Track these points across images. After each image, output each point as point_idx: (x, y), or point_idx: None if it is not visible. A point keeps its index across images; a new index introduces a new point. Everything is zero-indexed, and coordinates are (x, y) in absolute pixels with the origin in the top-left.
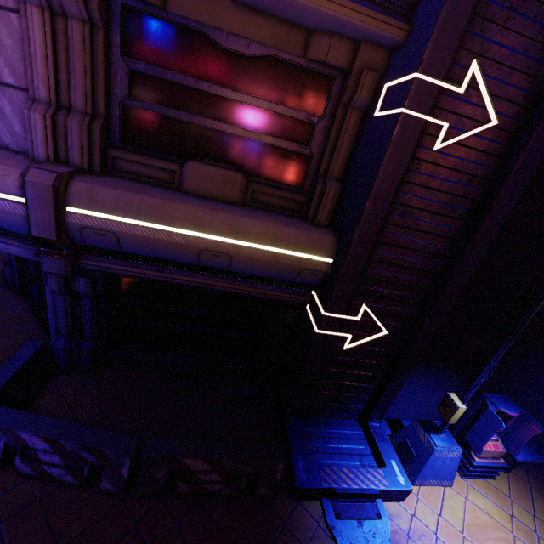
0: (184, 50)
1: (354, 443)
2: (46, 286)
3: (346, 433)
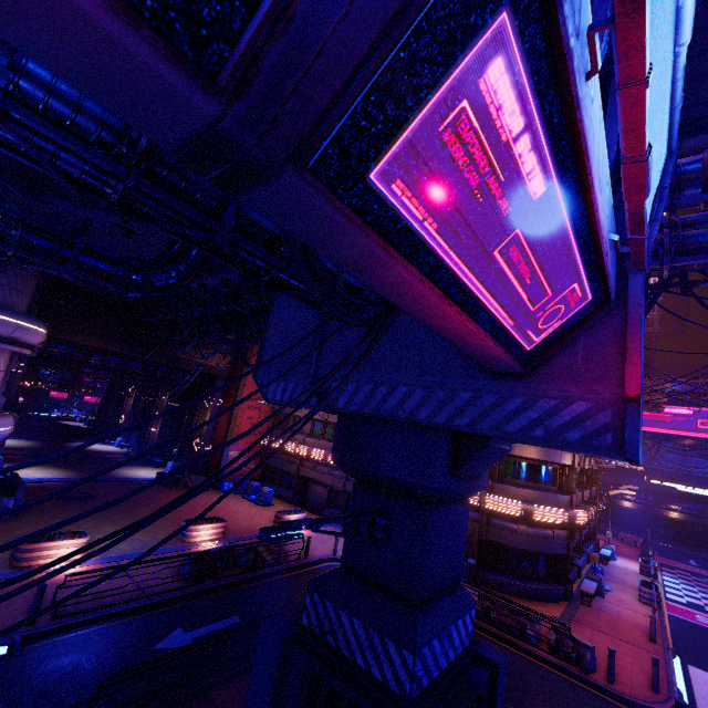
0: None
1: None
2: None
3: None
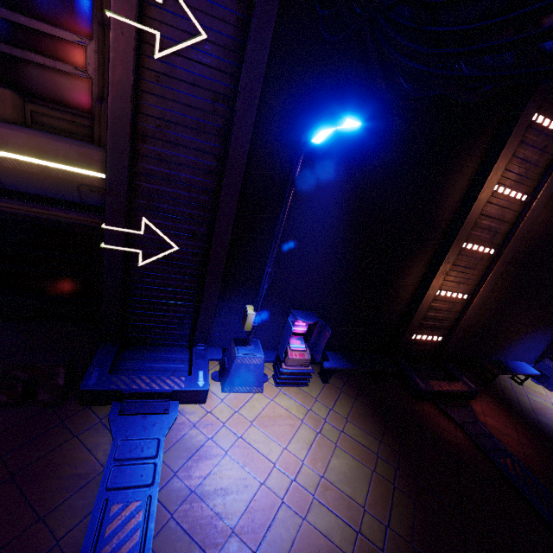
0: None
1: (174, 363)
2: None
3: (170, 356)
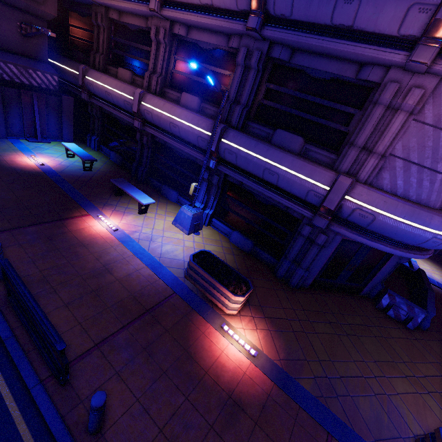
0: None
1: None
2: (387, 265)
3: None
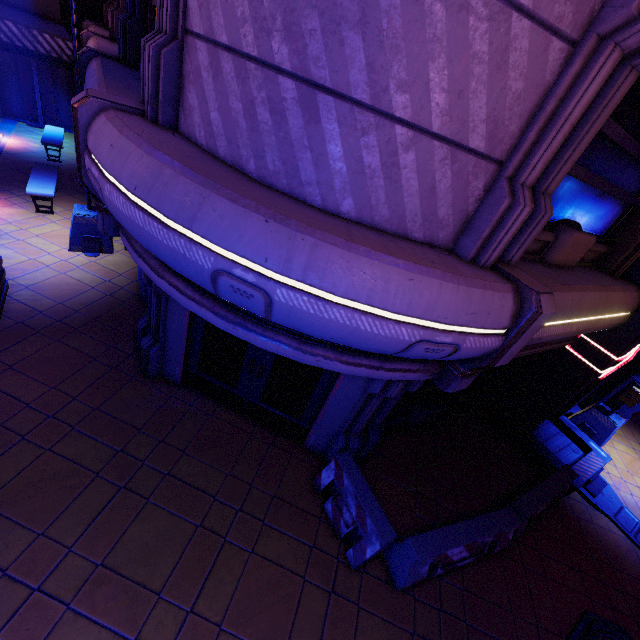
0: (638, 95)
1: (559, 437)
2: (340, 388)
3: (550, 431)
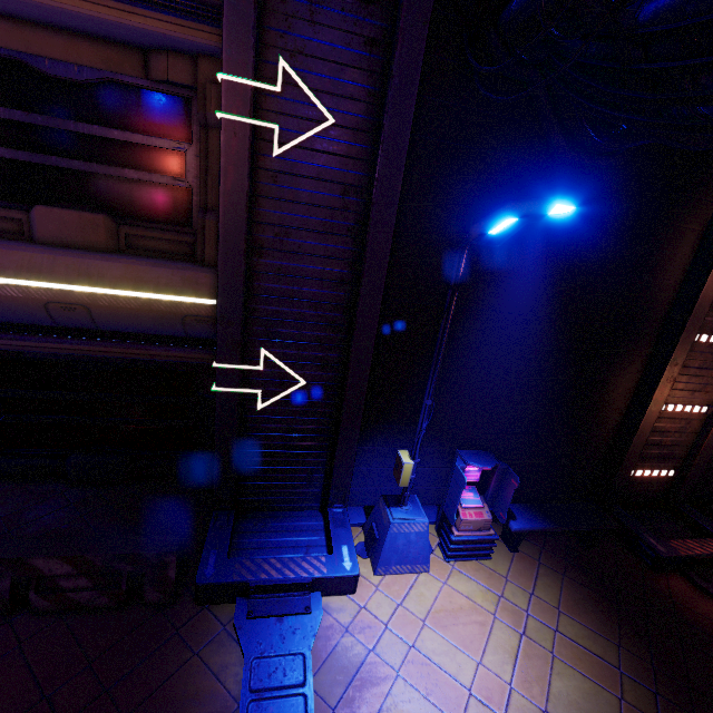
0: (6, 82)
1: (306, 534)
2: None
3: (299, 525)
